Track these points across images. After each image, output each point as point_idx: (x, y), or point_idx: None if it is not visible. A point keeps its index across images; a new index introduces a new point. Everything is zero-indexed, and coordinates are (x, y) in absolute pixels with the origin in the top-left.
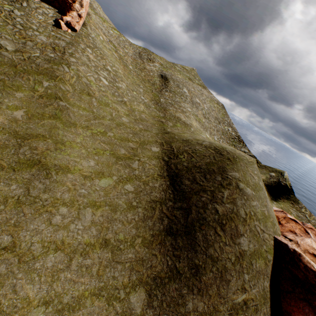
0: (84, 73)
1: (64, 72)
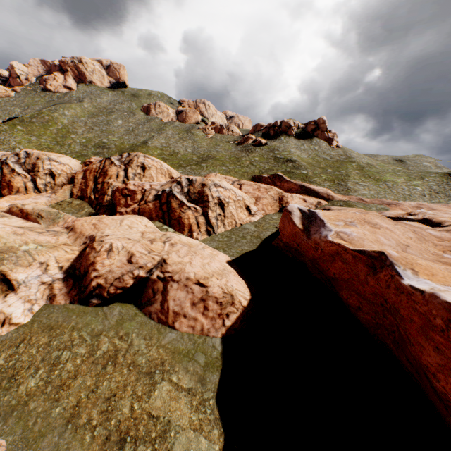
0: (360, 160)
1: (355, 160)
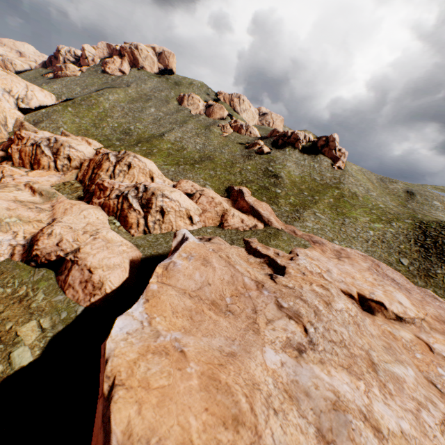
0: (351, 187)
1: (342, 187)
